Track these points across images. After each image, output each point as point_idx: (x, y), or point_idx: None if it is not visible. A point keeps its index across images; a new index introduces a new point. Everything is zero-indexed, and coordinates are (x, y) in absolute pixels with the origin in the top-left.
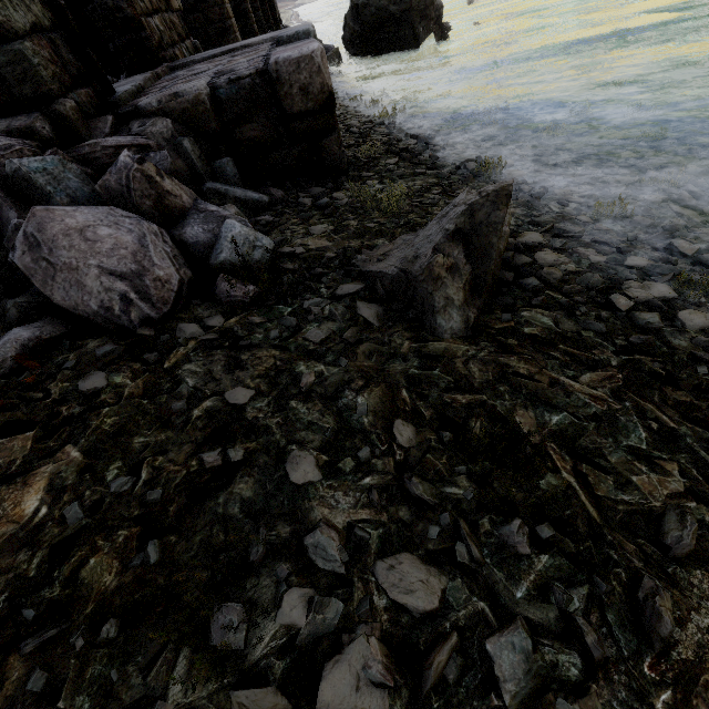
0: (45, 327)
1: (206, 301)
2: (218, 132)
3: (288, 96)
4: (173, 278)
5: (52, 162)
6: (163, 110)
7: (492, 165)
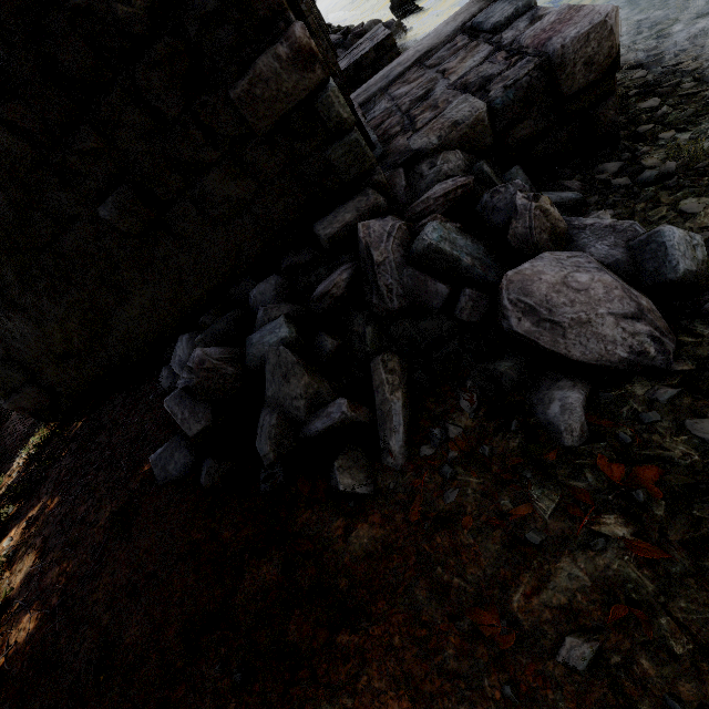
0: (576, 384)
1: (690, 319)
2: (491, 145)
3: (569, 78)
4: (650, 305)
5: (438, 228)
6: (442, 144)
7: None
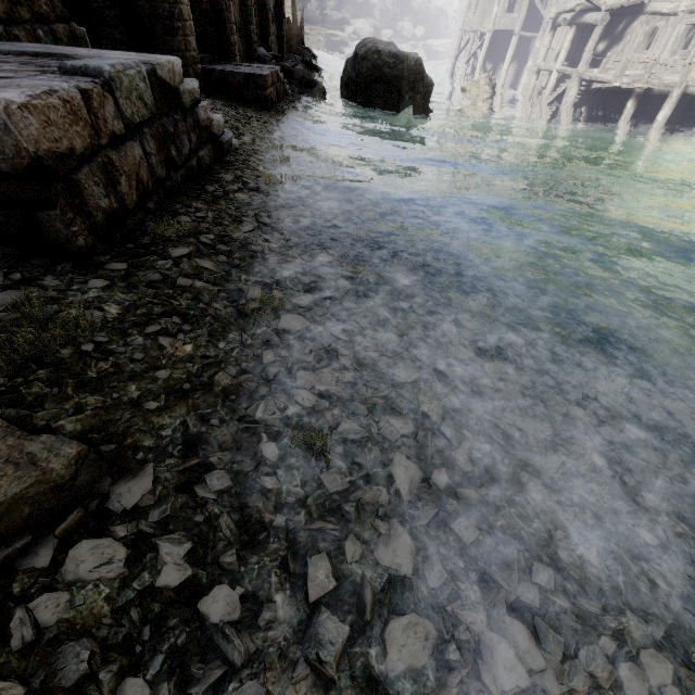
0: None
1: None
2: None
3: None
4: None
5: None
6: None
7: (270, 303)
